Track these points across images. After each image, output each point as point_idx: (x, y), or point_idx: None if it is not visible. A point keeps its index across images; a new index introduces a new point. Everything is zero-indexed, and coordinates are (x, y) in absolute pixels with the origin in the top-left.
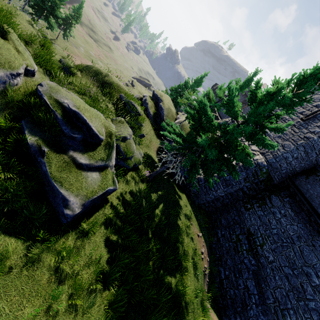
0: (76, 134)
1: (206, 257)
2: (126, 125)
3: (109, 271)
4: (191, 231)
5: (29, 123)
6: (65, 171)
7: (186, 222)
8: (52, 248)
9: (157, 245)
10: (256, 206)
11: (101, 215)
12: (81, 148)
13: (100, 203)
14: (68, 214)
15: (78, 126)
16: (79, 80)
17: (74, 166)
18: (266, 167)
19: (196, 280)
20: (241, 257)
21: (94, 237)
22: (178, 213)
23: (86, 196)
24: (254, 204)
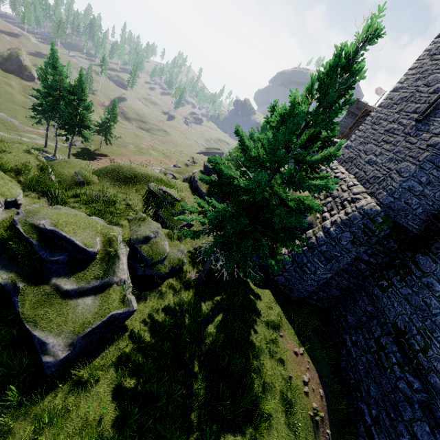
0: (56, 256)
1: (317, 388)
2: (149, 220)
3: (113, 438)
4: (279, 348)
5: (5, 259)
6: (43, 306)
7: (270, 334)
8: (31, 413)
9: (208, 383)
10: (396, 280)
11: (112, 353)
12: (67, 271)
13: (113, 335)
14: (49, 361)
15: (61, 245)
16: (95, 187)
17: (57, 296)
18: (381, 214)
19: (291, 435)
20: (392, 378)
21: (97, 387)
22: (251, 323)
23: (73, 332)
24: (393, 278)
